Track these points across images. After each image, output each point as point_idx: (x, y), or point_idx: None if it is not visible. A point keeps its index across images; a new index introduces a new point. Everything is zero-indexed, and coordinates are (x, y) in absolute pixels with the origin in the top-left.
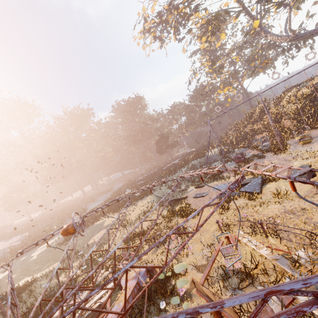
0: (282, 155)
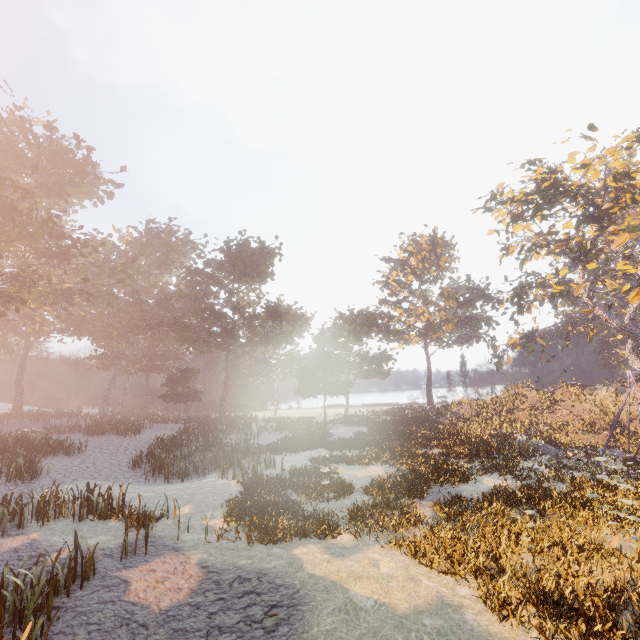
0: None
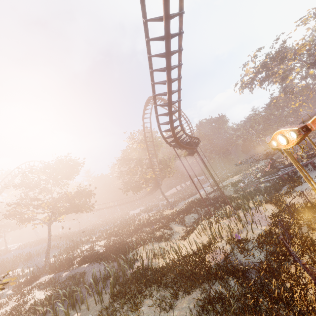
0: None
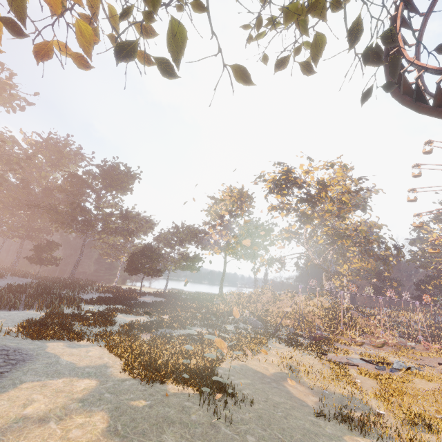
0: (357, 348)
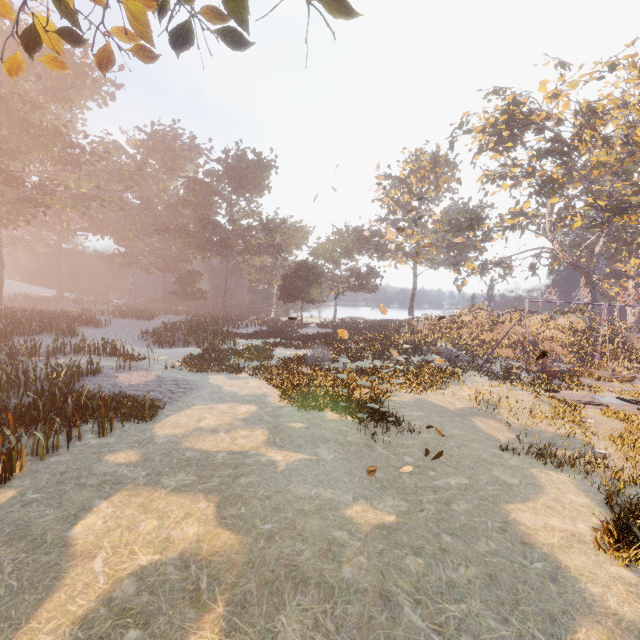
0: (620, 385)
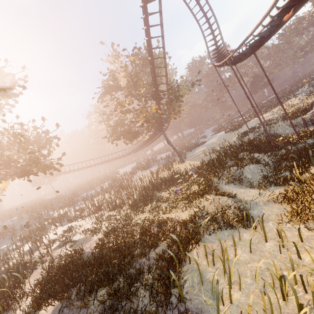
0: None
